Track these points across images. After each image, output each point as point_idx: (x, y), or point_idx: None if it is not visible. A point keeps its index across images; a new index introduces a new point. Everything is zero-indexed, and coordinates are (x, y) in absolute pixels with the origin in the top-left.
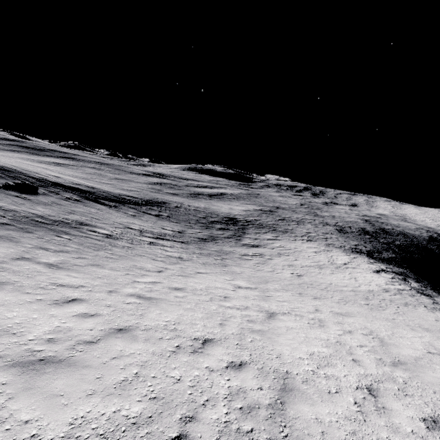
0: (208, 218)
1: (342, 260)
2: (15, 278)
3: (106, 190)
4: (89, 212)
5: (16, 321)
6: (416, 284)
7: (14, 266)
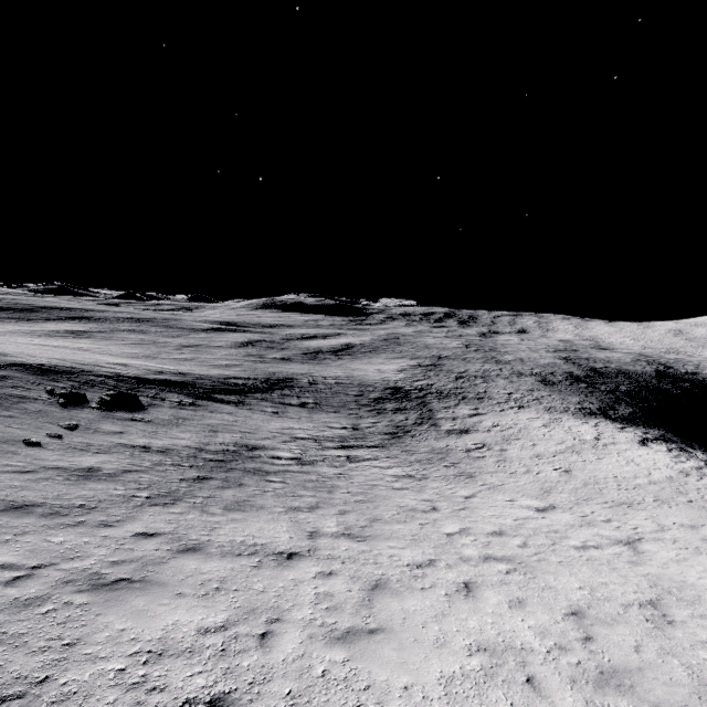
0: (366, 394)
1: (588, 434)
2: (373, 570)
3: (201, 374)
4: (227, 422)
5: (492, 632)
6: (703, 455)
7: (333, 550)
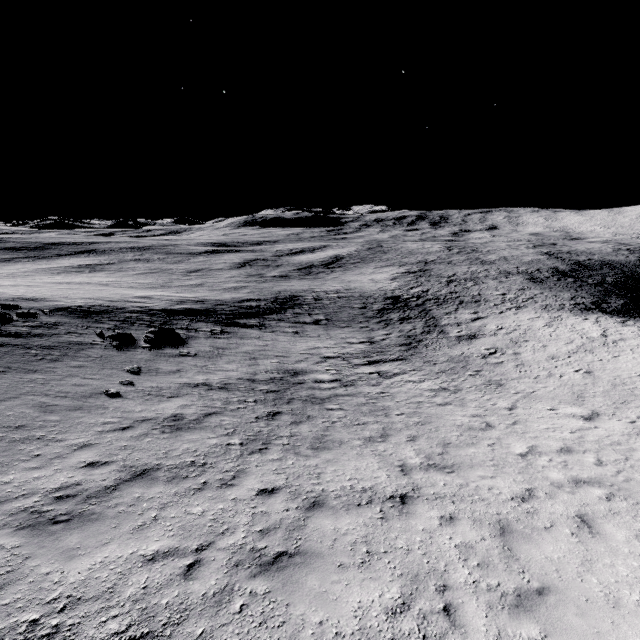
0: (369, 306)
1: (593, 331)
2: (486, 509)
3: (217, 300)
4: (259, 347)
5: None
6: None
7: (434, 487)
